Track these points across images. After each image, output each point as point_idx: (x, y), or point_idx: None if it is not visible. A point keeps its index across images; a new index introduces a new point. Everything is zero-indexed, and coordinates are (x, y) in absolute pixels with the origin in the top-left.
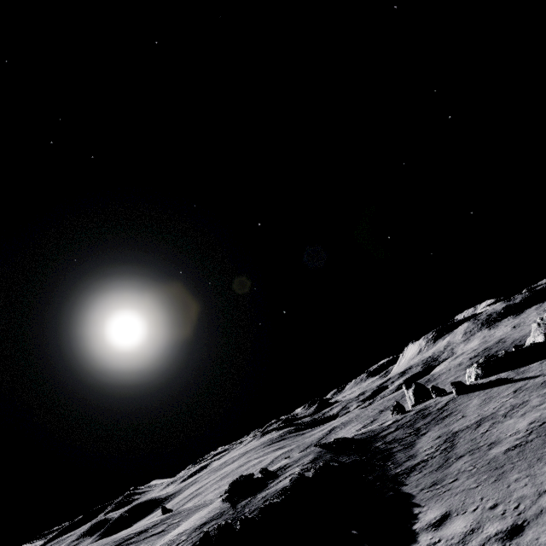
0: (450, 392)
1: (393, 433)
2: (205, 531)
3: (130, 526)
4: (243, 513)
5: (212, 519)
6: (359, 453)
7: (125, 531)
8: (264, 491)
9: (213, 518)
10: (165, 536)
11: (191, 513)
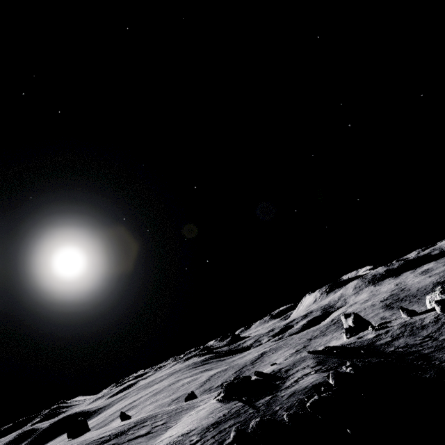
0: (421, 313)
1: (398, 341)
2: (236, 429)
3: (87, 431)
4: (273, 410)
5: (226, 419)
6: (376, 356)
7: (92, 435)
8: (285, 390)
9: (227, 417)
10: (157, 437)
11: (174, 415)
